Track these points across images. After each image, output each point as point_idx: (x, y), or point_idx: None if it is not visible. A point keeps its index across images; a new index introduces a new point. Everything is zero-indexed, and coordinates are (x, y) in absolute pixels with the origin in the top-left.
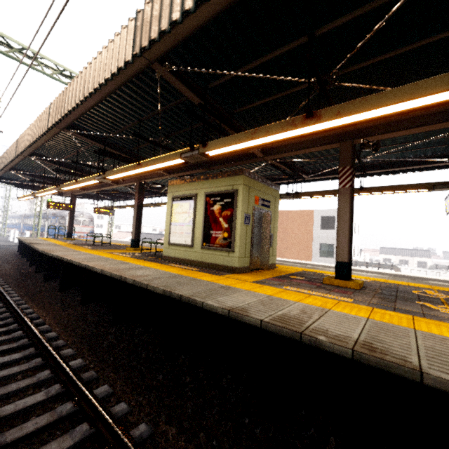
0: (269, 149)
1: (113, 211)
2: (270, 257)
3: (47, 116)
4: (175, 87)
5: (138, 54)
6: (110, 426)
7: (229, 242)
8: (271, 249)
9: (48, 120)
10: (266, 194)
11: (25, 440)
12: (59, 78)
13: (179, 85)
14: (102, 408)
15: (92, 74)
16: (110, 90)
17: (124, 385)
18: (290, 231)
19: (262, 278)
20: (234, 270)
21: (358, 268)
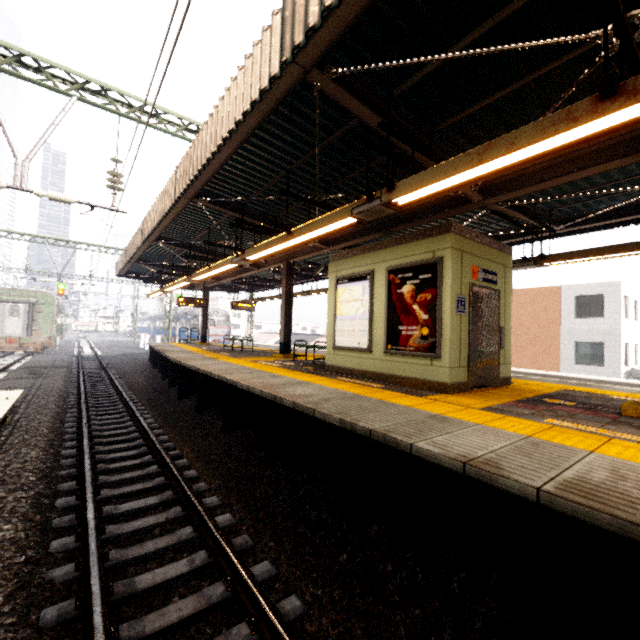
0: (493, 186)
1: (253, 305)
2: (500, 367)
3: (173, 185)
4: (342, 104)
5: (289, 59)
6: (281, 639)
7: (432, 343)
8: (501, 353)
9: (175, 189)
10: (490, 262)
11: (167, 633)
12: (185, 136)
13: (347, 101)
14: (266, 604)
15: (225, 111)
16: (249, 130)
17: (292, 564)
18: (516, 322)
19: (496, 403)
20: (443, 388)
21: None
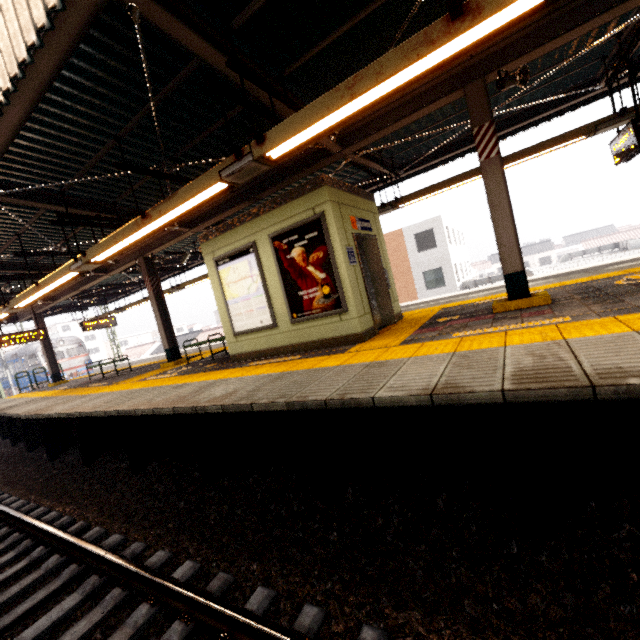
0: (347, 136)
1: (113, 319)
2: (393, 305)
3: None
4: (174, 37)
5: None
6: None
7: (336, 299)
8: (390, 292)
9: None
10: (362, 210)
11: None
12: None
13: (180, 32)
14: (286, 636)
15: None
16: (44, 78)
17: (286, 574)
18: None
19: (406, 336)
20: (357, 338)
21: (495, 285)
